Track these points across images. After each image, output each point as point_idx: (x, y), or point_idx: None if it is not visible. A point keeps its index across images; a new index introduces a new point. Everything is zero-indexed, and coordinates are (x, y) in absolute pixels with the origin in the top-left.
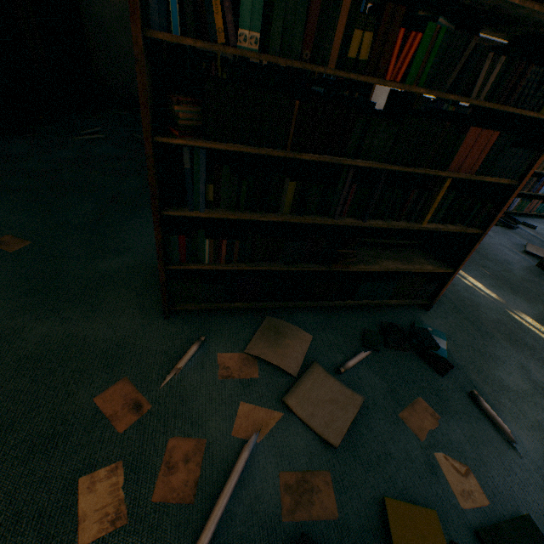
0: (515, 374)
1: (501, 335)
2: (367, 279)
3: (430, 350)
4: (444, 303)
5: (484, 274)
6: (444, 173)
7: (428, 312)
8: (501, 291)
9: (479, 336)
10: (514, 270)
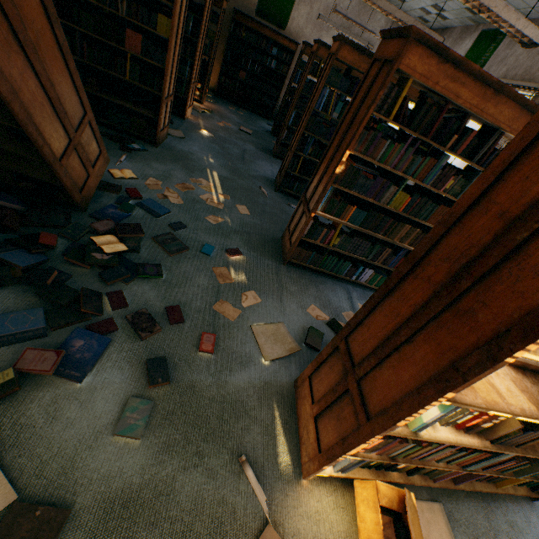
0: (164, 167)
1: (184, 166)
2: (115, 110)
3: (125, 143)
4: (173, 152)
5: (226, 164)
6: (123, 49)
7: (156, 148)
8: (222, 167)
9: (170, 160)
10: (253, 172)
